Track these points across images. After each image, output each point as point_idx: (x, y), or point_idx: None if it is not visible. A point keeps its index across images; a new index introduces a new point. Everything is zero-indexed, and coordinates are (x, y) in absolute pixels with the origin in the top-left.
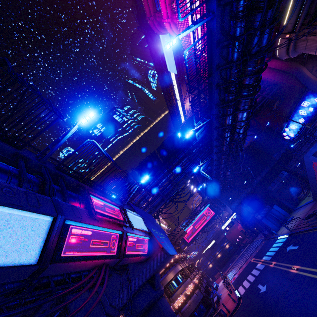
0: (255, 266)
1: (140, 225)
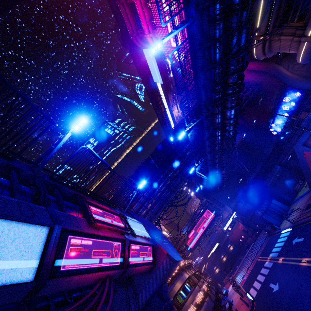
0: (263, 264)
1: (142, 232)
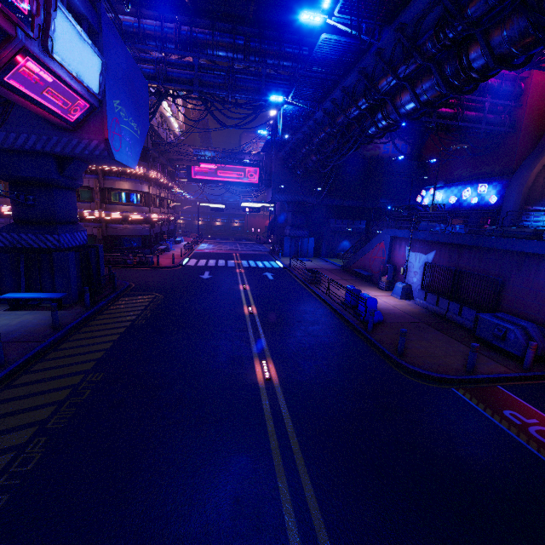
0: (229, 260)
1: (82, 68)
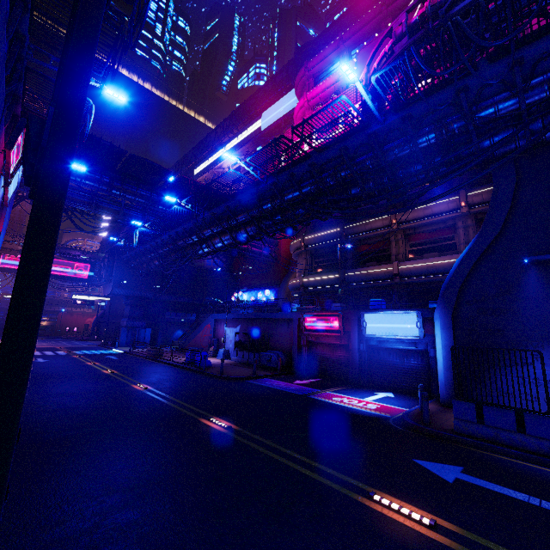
0: (57, 351)
1: (10, 191)
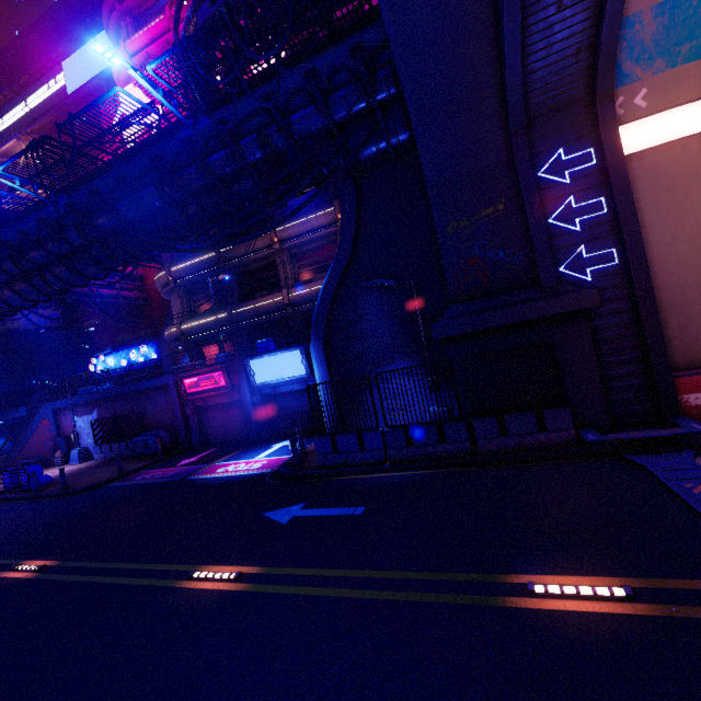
0: None
1: None
